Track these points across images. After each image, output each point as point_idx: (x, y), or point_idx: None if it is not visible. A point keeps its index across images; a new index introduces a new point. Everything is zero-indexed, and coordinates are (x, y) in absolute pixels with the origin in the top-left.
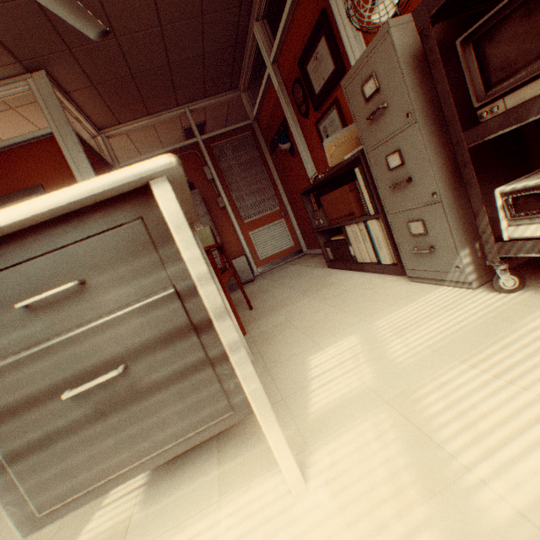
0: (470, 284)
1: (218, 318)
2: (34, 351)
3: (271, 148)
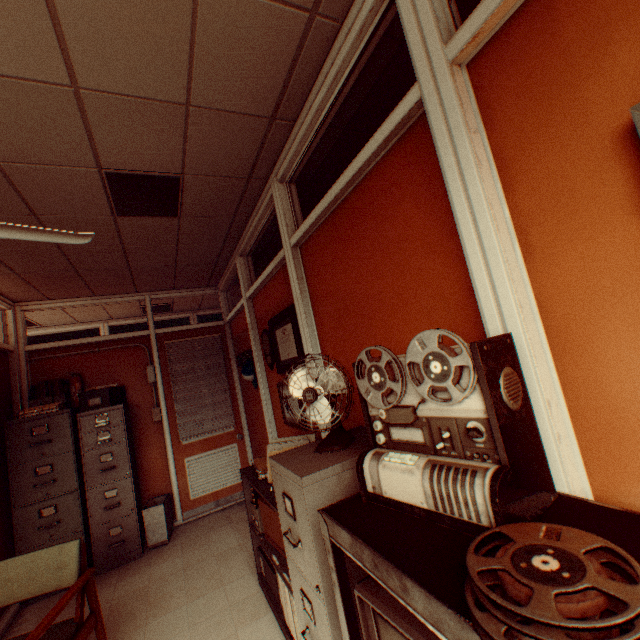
0: None
1: None
2: None
3: (238, 359)
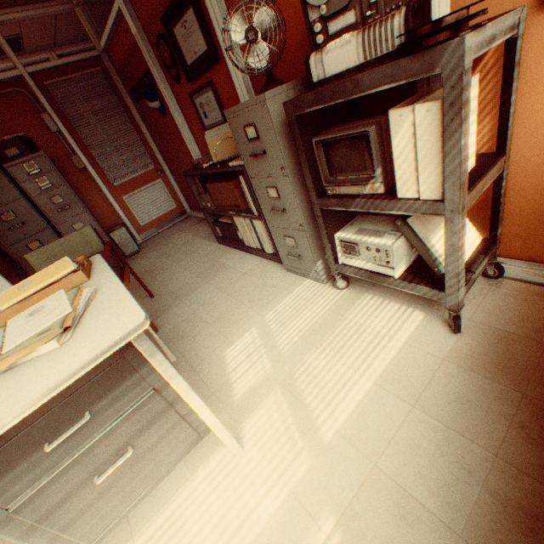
0: (323, 281)
1: (186, 394)
2: (64, 467)
3: (134, 95)
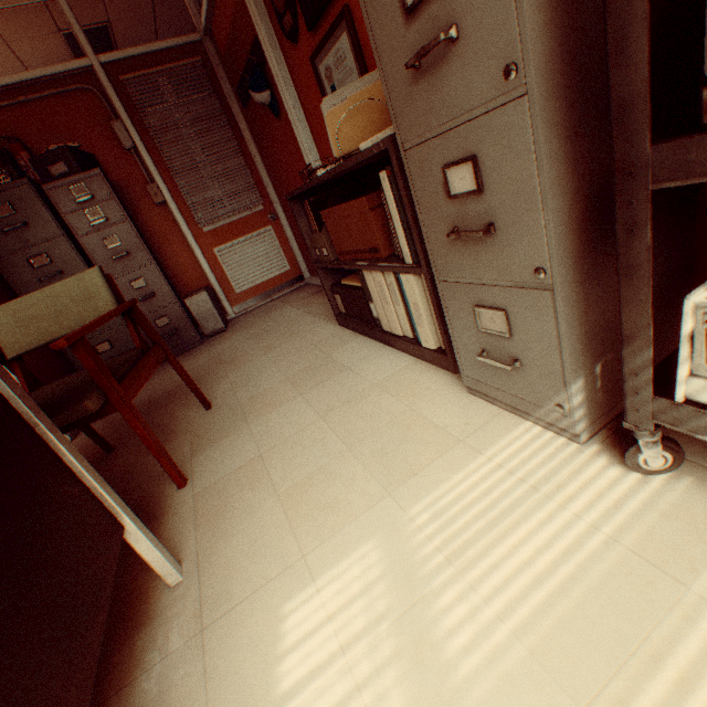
0: (577, 436)
1: None
2: None
3: (240, 95)
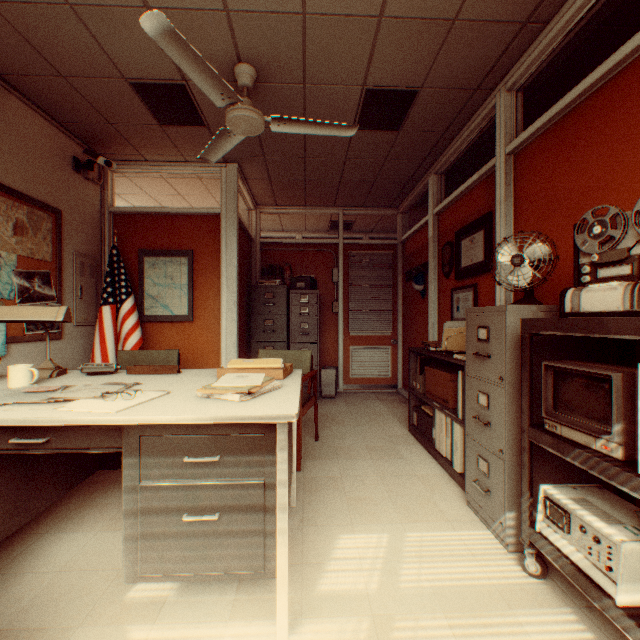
0: (506, 545)
1: (281, 509)
2: (180, 484)
3: (406, 275)
